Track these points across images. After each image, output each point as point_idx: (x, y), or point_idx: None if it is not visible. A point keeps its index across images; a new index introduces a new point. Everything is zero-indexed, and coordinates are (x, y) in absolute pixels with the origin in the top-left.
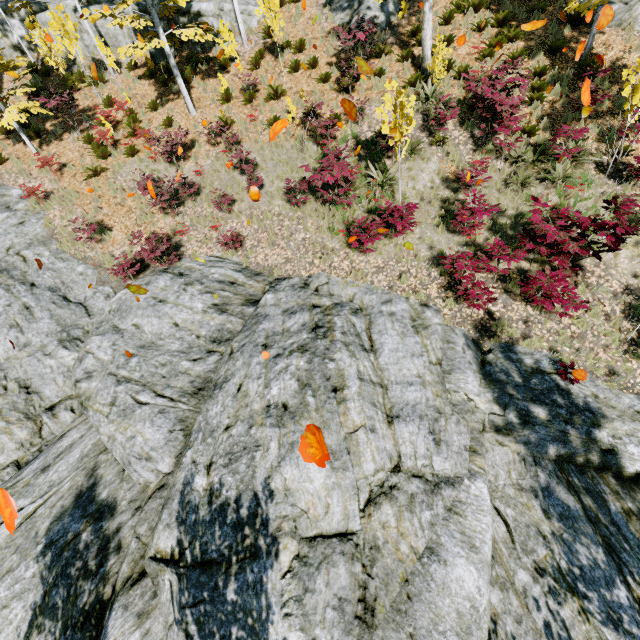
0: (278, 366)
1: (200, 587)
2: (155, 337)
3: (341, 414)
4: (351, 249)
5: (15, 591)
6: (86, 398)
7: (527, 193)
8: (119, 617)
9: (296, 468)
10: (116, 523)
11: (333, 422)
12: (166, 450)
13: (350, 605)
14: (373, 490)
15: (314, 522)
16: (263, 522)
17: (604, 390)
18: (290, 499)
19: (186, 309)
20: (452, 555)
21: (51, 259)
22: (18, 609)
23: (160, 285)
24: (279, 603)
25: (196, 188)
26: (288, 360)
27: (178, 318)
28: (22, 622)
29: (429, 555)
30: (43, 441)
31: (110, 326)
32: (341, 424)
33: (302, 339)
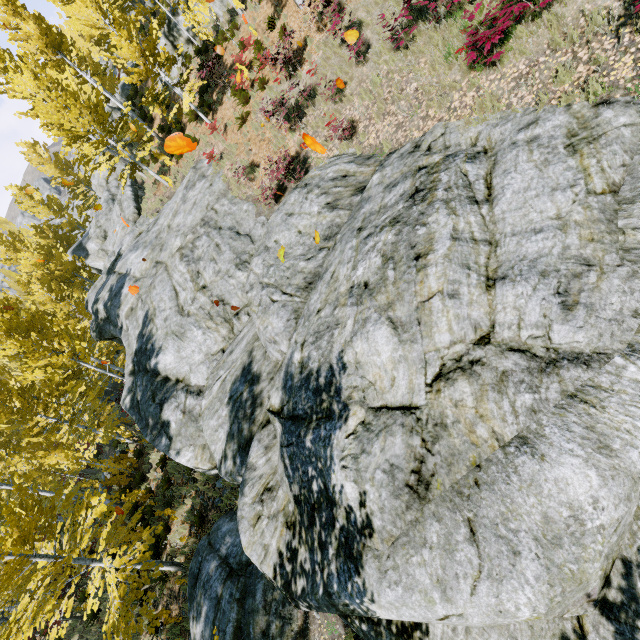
0: (367, 246)
1: (290, 434)
2: (287, 248)
3: (417, 283)
4: (477, 70)
5: (219, 423)
6: (250, 304)
7: None
8: (256, 446)
9: (365, 342)
10: (260, 388)
11: (407, 293)
12: (284, 335)
13: (402, 473)
14: (446, 364)
15: (380, 394)
16: (336, 390)
17: None
18: (360, 372)
19: (306, 216)
20: (558, 451)
21: (229, 206)
22: (222, 433)
23: (291, 201)
24: (339, 456)
25: (309, 90)
26: (377, 237)
27: (300, 226)
28: (224, 441)
29: (519, 445)
30: (235, 336)
31: (263, 247)
32: (415, 293)
33: (396, 211)
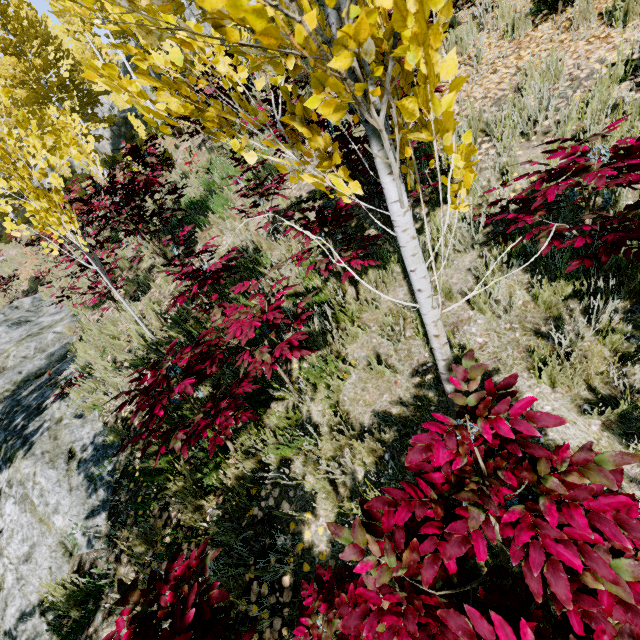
0: None
1: None
2: None
3: None
4: None
5: None
6: None
7: (201, 180)
8: None
9: None
10: None
11: None
12: None
13: None
14: None
15: None
16: None
17: (61, 411)
18: None
19: None
20: None
21: None
22: None
23: None
24: None
25: None
26: None
27: None
28: None
29: None
30: None
31: None
32: None
33: None
